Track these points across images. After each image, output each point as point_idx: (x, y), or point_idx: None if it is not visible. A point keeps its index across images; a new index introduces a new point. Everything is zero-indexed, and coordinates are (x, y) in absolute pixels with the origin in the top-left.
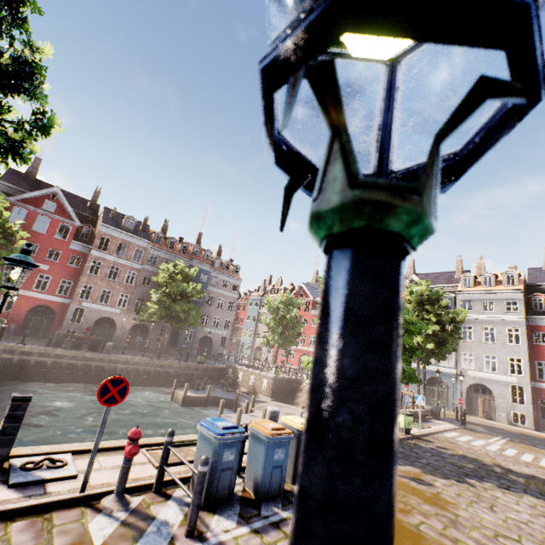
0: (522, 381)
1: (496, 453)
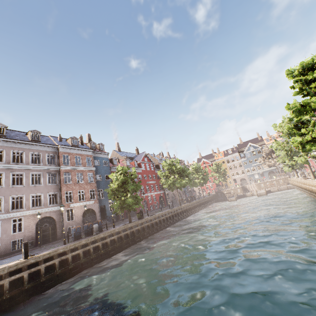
0: None
1: None
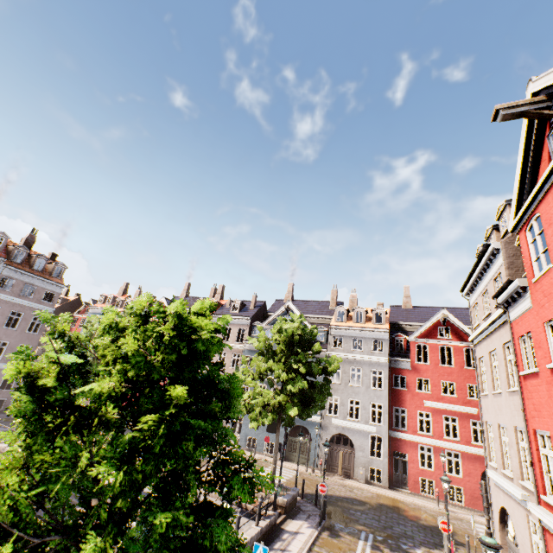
0: (381, 430)
1: None
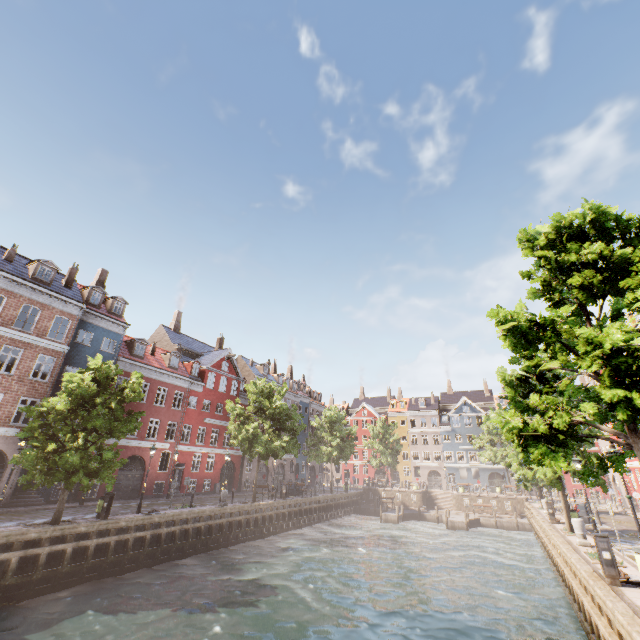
0: None
1: None
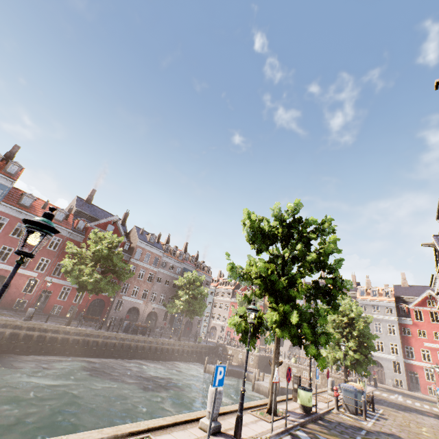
0: (398, 358)
1: (404, 402)
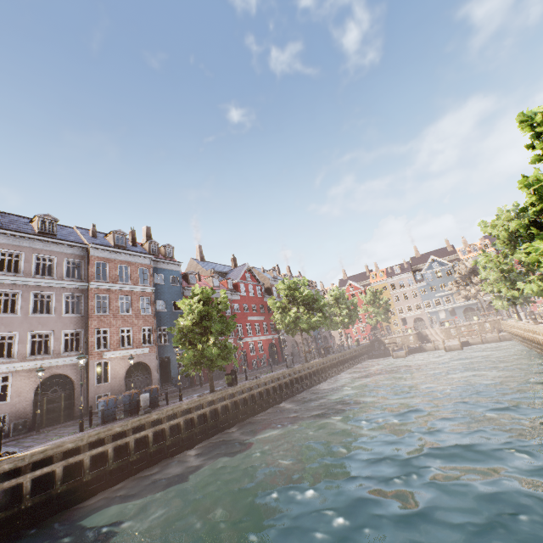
0: None
1: None
